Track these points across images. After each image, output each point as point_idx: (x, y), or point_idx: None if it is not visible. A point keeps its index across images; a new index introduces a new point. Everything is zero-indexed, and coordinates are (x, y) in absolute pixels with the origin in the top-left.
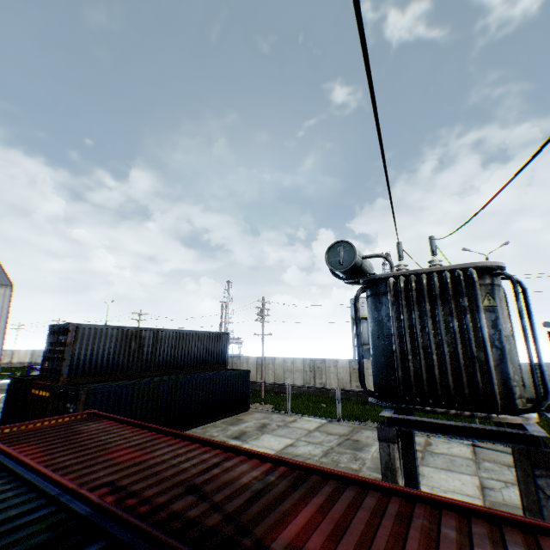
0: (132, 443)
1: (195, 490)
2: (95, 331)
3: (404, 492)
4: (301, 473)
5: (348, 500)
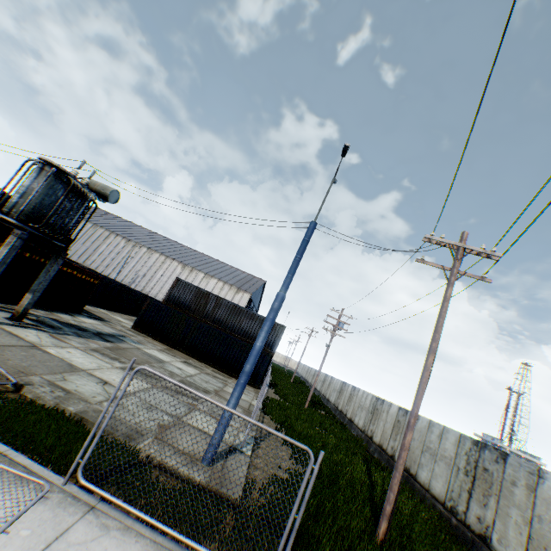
0: None
1: None
2: (186, 285)
3: None
4: None
5: None
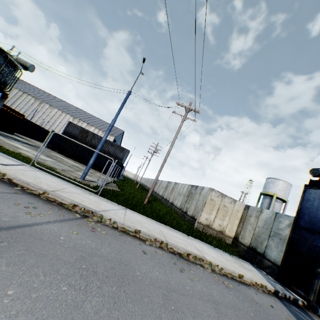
0: None
1: None
2: (75, 125)
3: None
4: None
5: None
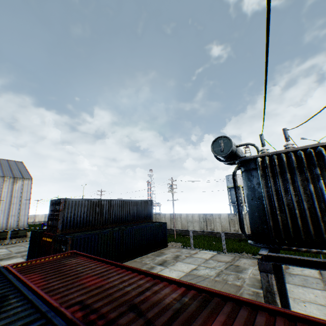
0: (95, 273)
1: (134, 308)
2: (75, 202)
3: (285, 313)
4: (206, 296)
5: (243, 319)
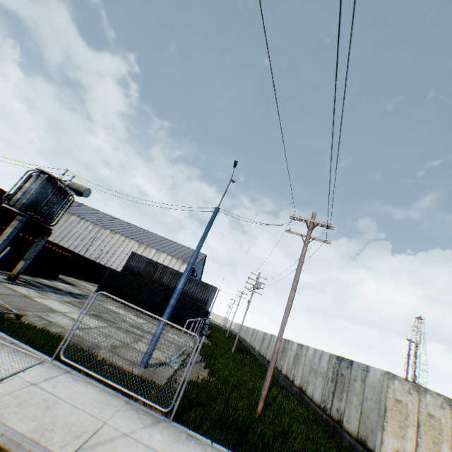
0: None
1: None
2: (139, 257)
3: None
4: None
5: None
